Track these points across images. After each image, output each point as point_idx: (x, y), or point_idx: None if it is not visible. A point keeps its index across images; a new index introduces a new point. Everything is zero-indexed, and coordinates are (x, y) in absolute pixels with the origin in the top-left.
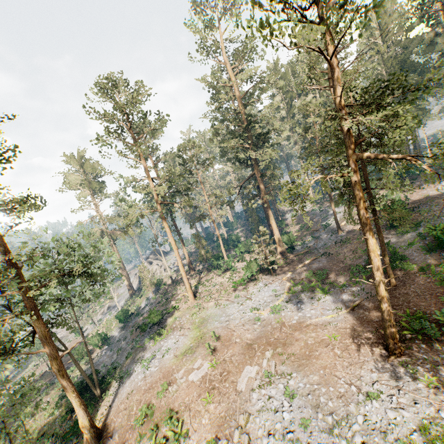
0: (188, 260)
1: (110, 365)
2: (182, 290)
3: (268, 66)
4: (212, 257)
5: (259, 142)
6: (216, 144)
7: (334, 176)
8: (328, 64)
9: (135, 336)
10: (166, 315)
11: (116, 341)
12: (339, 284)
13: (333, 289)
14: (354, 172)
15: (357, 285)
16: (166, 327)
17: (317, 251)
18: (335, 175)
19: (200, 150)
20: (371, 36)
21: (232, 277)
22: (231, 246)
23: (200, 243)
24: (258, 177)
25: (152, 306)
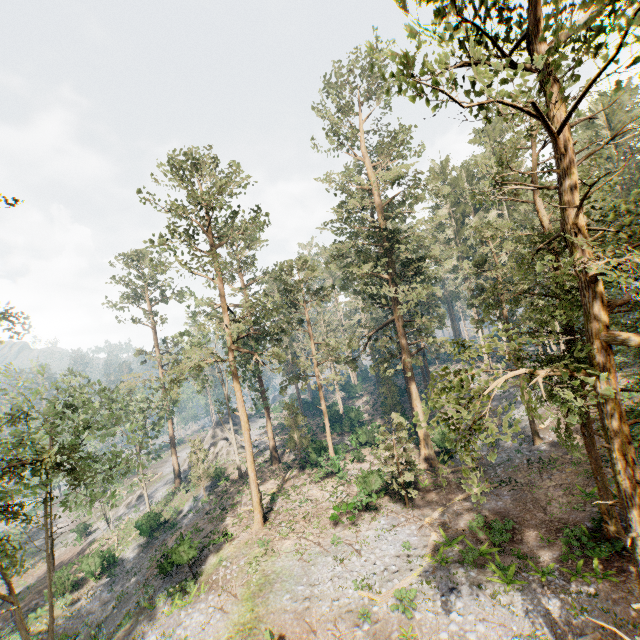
0: (271, 442)
1: (95, 627)
2: (249, 497)
3: (432, 167)
4: (310, 446)
5: (407, 272)
6: (340, 268)
7: (556, 374)
8: (534, 162)
9: (153, 574)
10: (209, 545)
11: (124, 572)
12: (539, 563)
13: (525, 574)
14: (604, 371)
15: (579, 579)
16: (201, 575)
17: (493, 471)
18: (558, 371)
19: (313, 274)
20: (595, 136)
21: (336, 493)
22: (346, 428)
23: (293, 418)
24: (399, 327)
25: (198, 517)
